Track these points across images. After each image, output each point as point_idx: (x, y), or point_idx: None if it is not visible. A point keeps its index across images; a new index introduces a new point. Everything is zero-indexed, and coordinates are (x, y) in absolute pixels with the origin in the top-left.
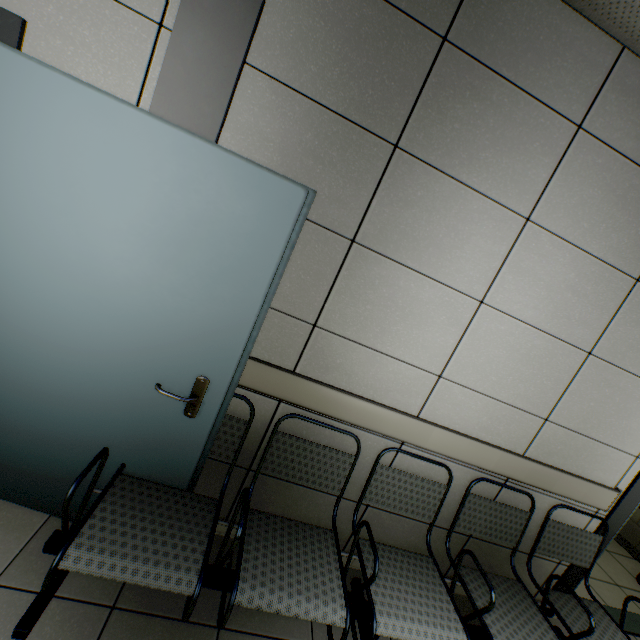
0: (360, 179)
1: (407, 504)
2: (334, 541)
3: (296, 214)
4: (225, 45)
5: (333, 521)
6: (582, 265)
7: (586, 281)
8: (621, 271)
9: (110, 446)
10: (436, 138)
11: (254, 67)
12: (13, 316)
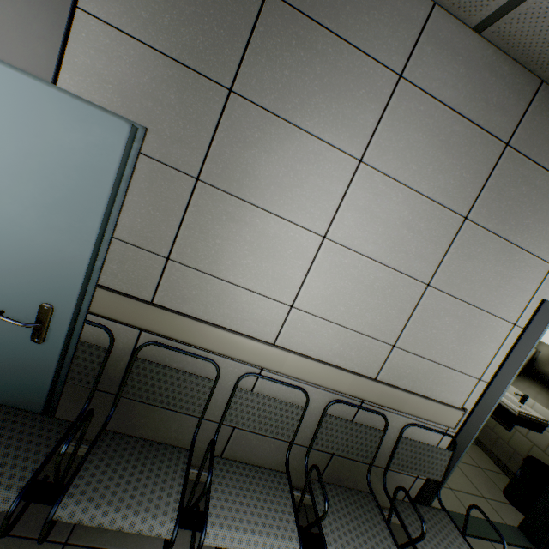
0: (199, 121)
1: (267, 425)
2: (187, 459)
3: (123, 147)
4: None
5: (192, 441)
6: (414, 204)
7: (419, 218)
8: (450, 210)
9: None
10: (268, 84)
11: (86, 12)
12: None
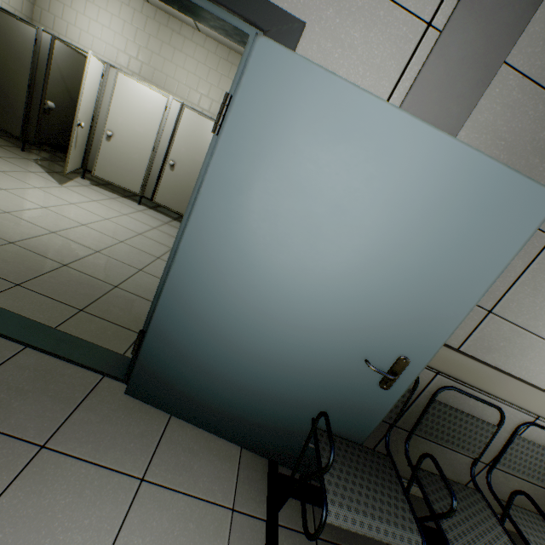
0: None
1: (534, 471)
2: (485, 502)
3: (542, 219)
4: (492, 44)
5: (473, 481)
6: None
7: None
8: None
9: (305, 403)
10: None
11: (509, 65)
12: (250, 293)
